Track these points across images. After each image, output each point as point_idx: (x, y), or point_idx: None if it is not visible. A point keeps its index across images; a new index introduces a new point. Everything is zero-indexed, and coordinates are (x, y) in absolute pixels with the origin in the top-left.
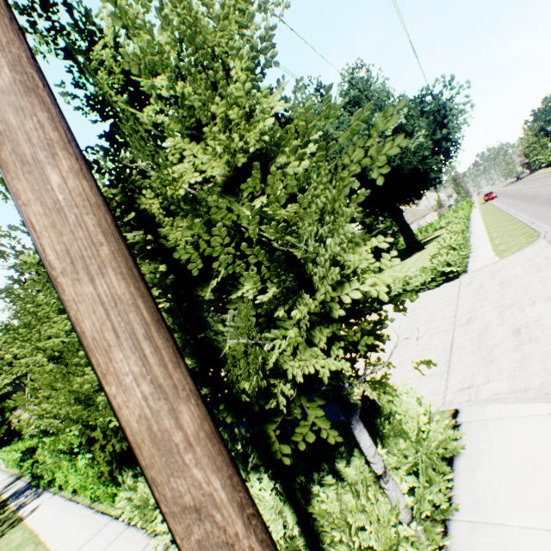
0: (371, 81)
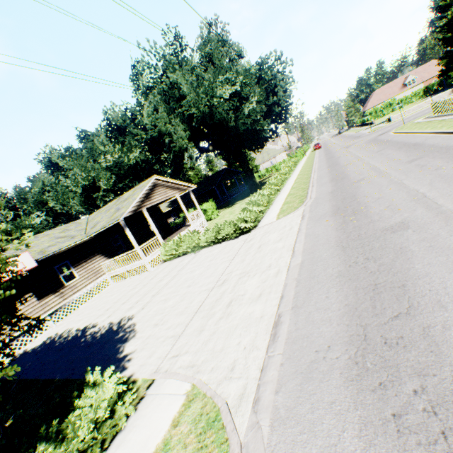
0: (225, 39)
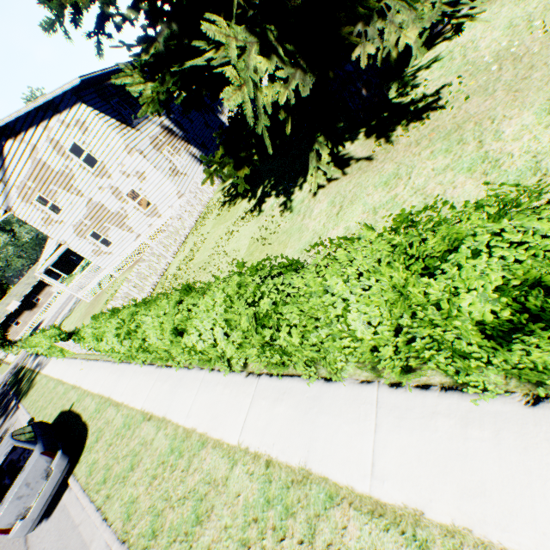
0: None
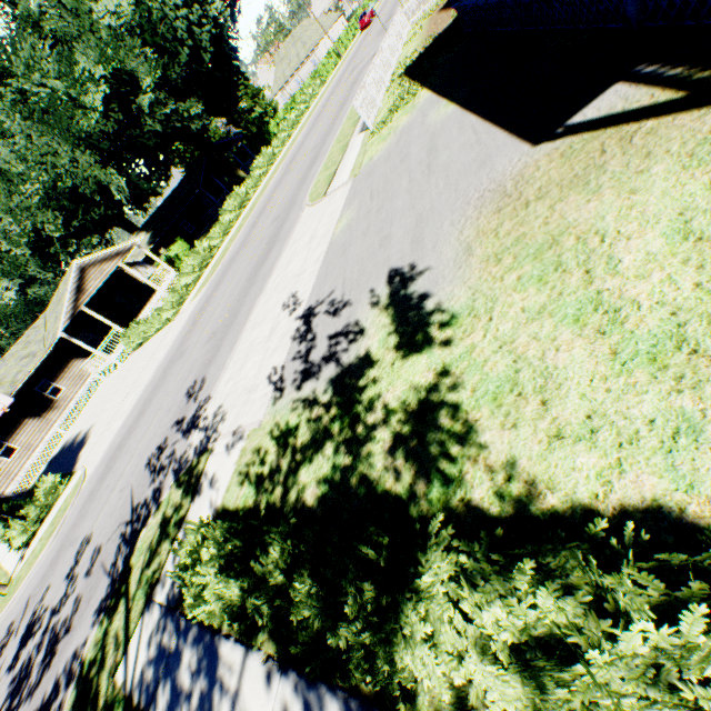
0: None
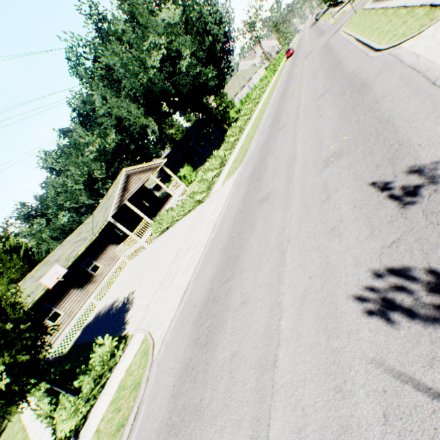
0: None
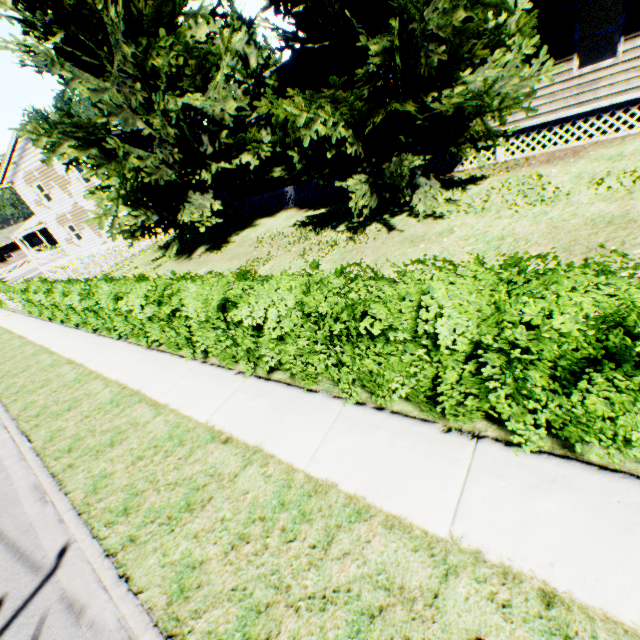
0: None
